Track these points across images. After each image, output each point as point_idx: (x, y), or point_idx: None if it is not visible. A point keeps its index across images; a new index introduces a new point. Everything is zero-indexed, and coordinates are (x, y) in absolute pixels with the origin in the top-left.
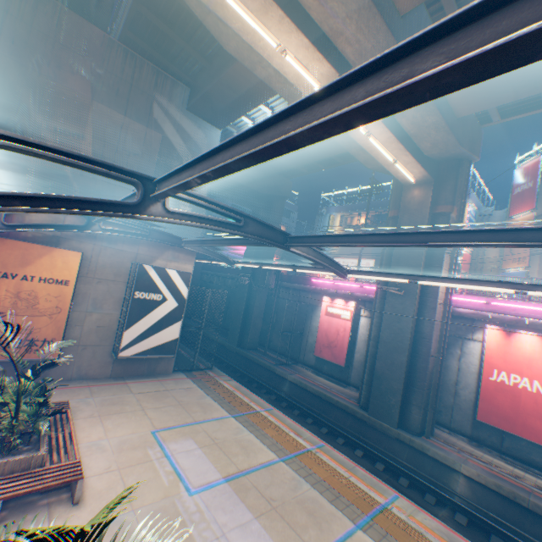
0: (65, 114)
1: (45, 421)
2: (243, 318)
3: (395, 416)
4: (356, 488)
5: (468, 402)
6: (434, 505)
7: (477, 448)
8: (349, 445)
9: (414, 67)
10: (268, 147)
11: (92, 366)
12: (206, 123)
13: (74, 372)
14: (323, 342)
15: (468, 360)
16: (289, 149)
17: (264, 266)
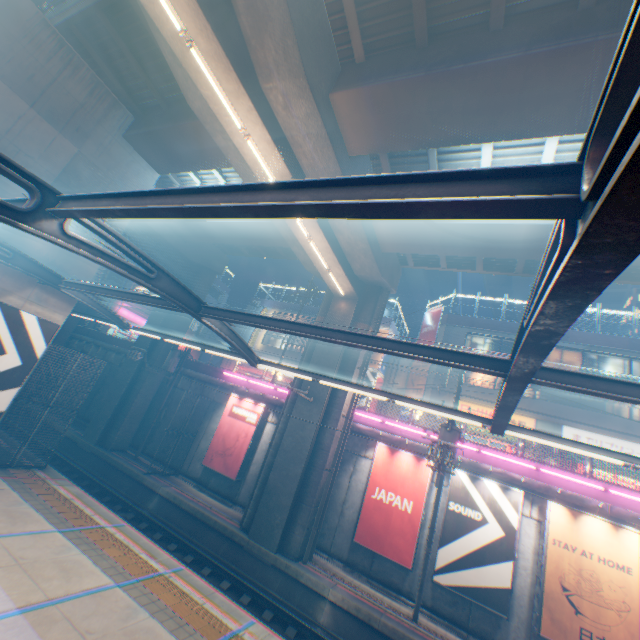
0: None
1: None
2: (119, 405)
3: (277, 537)
4: (209, 614)
5: (351, 523)
6: (294, 638)
7: (350, 573)
8: (217, 575)
9: (298, 197)
10: (197, 208)
11: None
12: (144, 160)
13: None
14: (219, 448)
15: (359, 477)
16: (214, 216)
17: (169, 338)
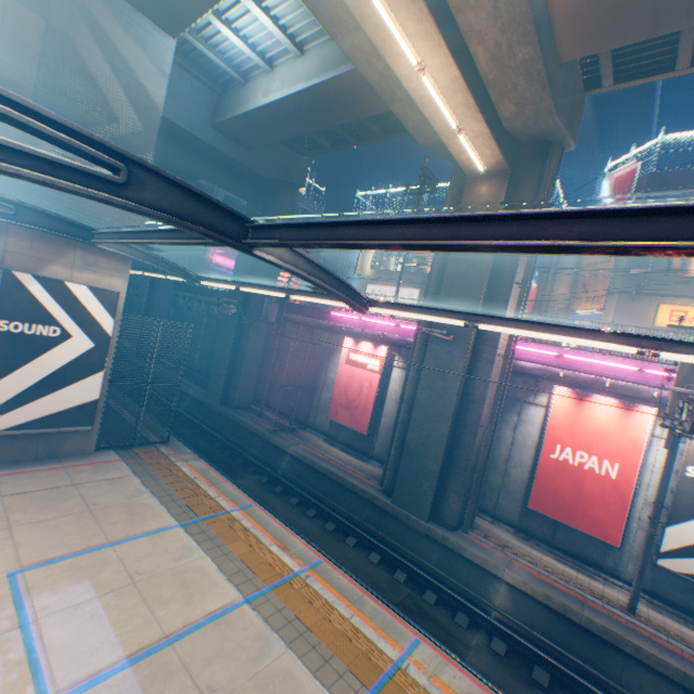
0: None
1: None
2: (230, 364)
3: (427, 506)
4: (359, 637)
5: (520, 484)
6: (466, 628)
7: (524, 541)
8: (363, 546)
9: None
10: None
11: None
12: (144, 18)
13: None
14: (342, 401)
15: (526, 430)
16: None
17: (244, 287)
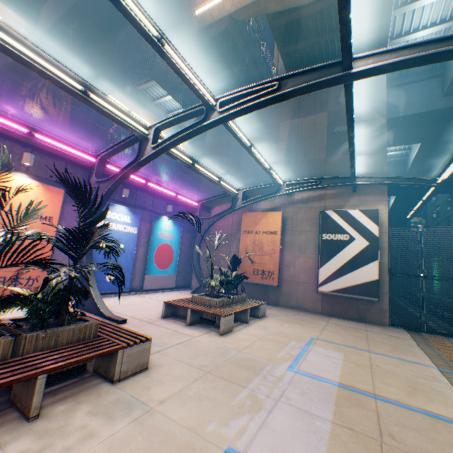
0: (268, 140)
1: (235, 296)
2: None
3: None
4: None
5: None
6: None
7: None
8: None
9: None
10: None
11: (304, 300)
12: None
13: (293, 302)
14: None
15: None
16: None
17: None
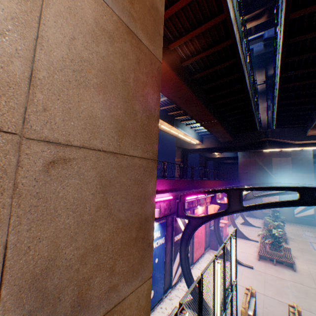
0: (267, 163)
1: None
2: None
3: None
4: None
5: None
6: None
7: None
8: None
9: None
10: None
11: (287, 218)
12: None
13: (283, 219)
14: None
15: None
16: None
17: None
